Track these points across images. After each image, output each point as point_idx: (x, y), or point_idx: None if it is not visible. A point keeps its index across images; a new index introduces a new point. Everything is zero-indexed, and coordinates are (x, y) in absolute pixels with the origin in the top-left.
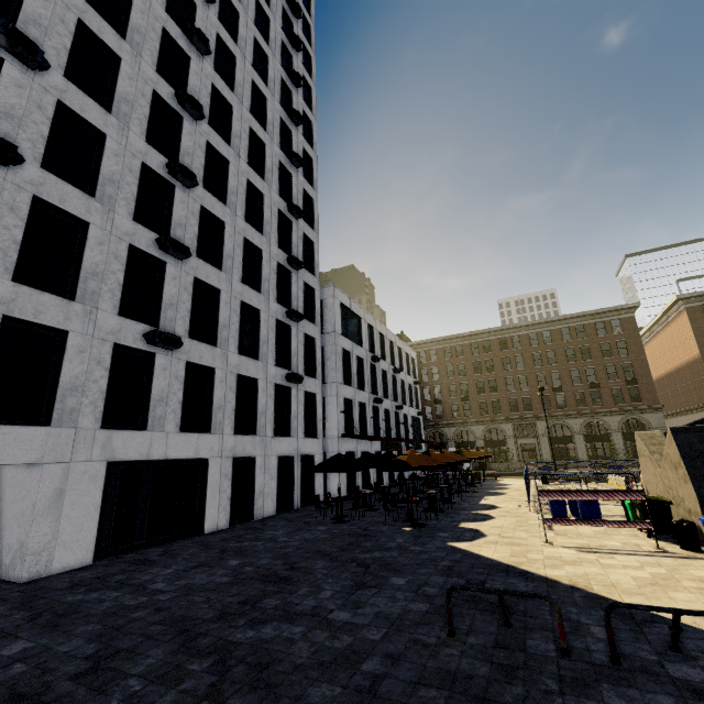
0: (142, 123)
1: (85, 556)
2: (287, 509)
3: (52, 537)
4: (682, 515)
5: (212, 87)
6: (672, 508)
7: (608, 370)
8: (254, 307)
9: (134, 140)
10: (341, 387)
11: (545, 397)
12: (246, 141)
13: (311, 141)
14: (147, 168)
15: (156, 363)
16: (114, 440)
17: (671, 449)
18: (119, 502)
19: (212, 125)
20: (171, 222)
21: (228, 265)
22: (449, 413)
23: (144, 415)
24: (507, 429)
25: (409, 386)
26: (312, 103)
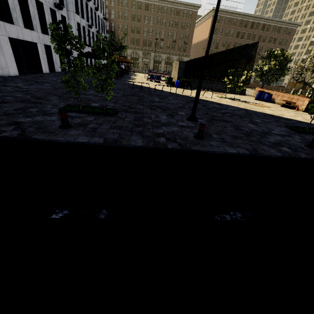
0: None
1: (16, 72)
2: (63, 71)
3: (6, 63)
4: (174, 81)
5: None
6: (173, 80)
7: (181, 36)
8: None
9: None
10: (75, 15)
11: (157, 42)
12: None
13: None
14: None
15: None
16: (6, 27)
17: (177, 66)
18: (15, 55)
19: None
20: None
21: None
22: (117, 40)
23: (9, 16)
24: (140, 54)
25: (101, 20)
26: None
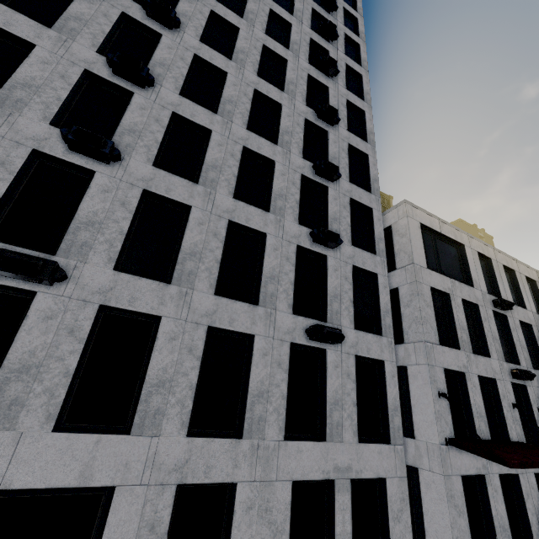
0: (97, 38)
1: None
2: None
3: None
4: None
5: (214, 16)
6: None
7: None
8: (255, 230)
9: (79, 51)
10: (435, 350)
11: None
12: (257, 56)
13: (359, 60)
14: (98, 79)
15: (34, 307)
16: None
17: None
18: None
19: (211, 48)
20: (117, 129)
21: (210, 177)
22: None
23: None
24: None
25: None
26: (359, 30)
